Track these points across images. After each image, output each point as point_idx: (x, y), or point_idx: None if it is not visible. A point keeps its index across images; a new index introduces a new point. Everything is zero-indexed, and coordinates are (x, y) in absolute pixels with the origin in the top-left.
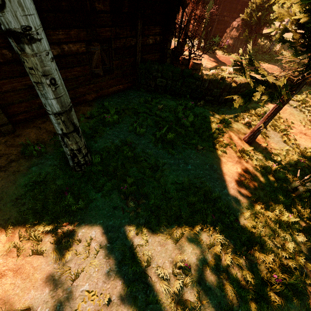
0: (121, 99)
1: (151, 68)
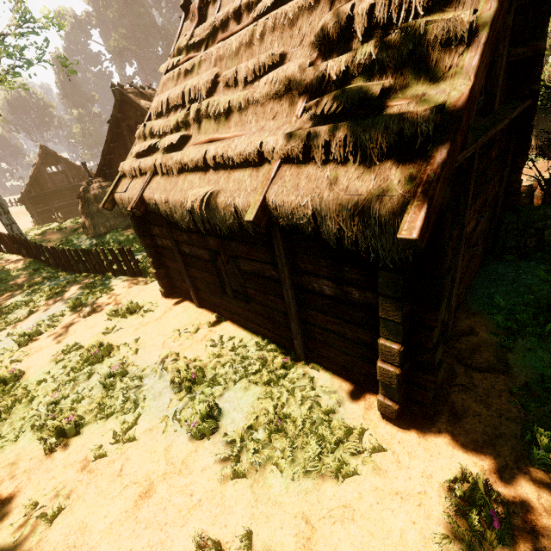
0: (503, 286)
1: (531, 217)
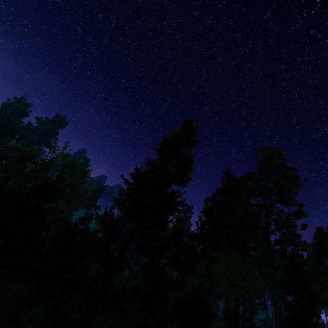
0: None
1: None
